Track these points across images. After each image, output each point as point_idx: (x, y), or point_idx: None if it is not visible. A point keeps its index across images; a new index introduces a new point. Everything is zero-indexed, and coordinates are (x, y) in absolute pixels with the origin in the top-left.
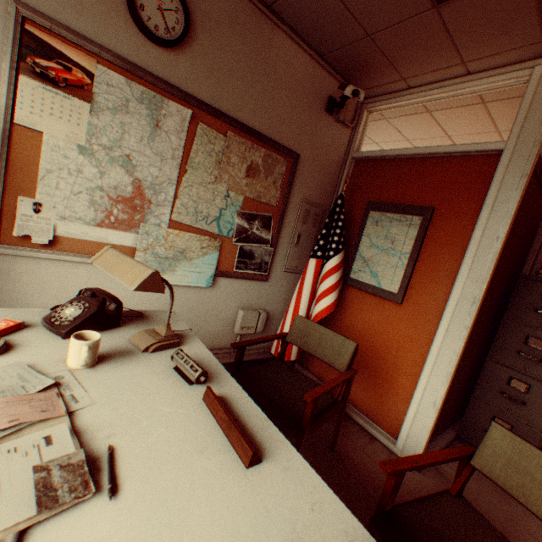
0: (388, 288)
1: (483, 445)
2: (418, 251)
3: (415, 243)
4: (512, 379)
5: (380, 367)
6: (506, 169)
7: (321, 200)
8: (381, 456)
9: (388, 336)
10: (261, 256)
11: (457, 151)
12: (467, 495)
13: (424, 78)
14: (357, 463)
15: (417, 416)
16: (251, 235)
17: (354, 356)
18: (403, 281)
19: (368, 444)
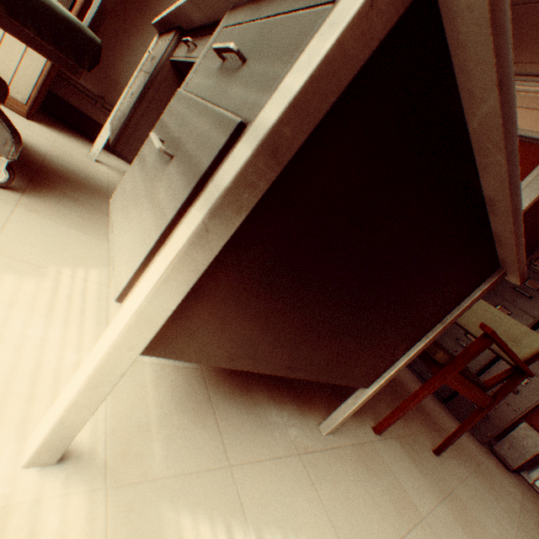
0: None
1: None
2: None
3: None
4: None
5: None
6: None
7: None
8: None
9: None
10: None
11: (525, 135)
12: (403, 379)
13: (530, 68)
14: None
15: None
16: None
17: None
18: None
19: None
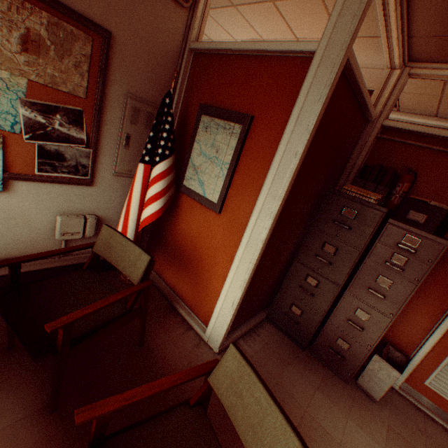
0: (211, 198)
1: (220, 365)
2: (237, 162)
3: (234, 154)
4: (309, 277)
5: (202, 270)
6: (314, 76)
7: (155, 97)
8: (189, 345)
9: (209, 243)
10: (75, 158)
11: (278, 49)
12: None
13: None
14: (162, 355)
15: (221, 312)
16: (53, 133)
17: (151, 269)
18: (222, 192)
19: (183, 334)
